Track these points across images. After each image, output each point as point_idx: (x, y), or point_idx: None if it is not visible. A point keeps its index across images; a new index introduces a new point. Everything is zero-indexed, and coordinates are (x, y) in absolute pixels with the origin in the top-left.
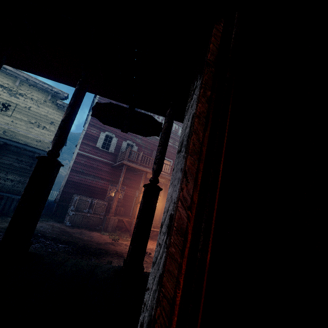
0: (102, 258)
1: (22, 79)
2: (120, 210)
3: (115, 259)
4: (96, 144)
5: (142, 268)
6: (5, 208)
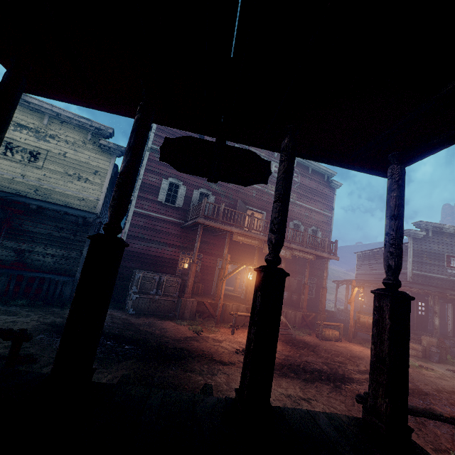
0: (186, 364)
1: (51, 114)
2: (198, 287)
3: (204, 365)
4: (158, 197)
5: (270, 408)
6: (49, 295)
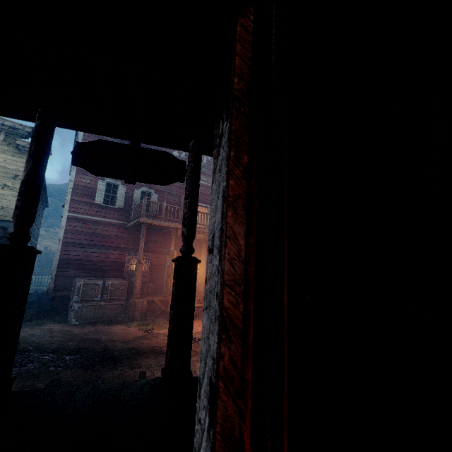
0: (133, 362)
1: None
2: (148, 287)
3: (152, 359)
4: (94, 200)
5: (190, 377)
6: None
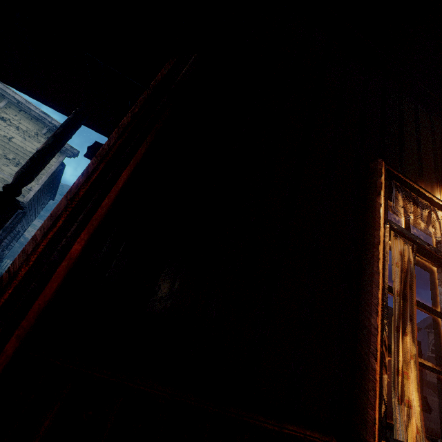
0: None
1: (12, 100)
2: None
3: None
4: None
5: None
6: None
